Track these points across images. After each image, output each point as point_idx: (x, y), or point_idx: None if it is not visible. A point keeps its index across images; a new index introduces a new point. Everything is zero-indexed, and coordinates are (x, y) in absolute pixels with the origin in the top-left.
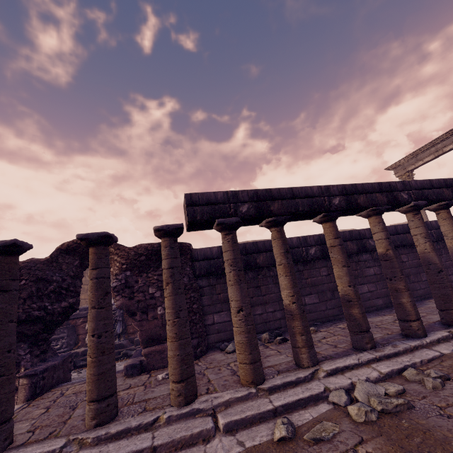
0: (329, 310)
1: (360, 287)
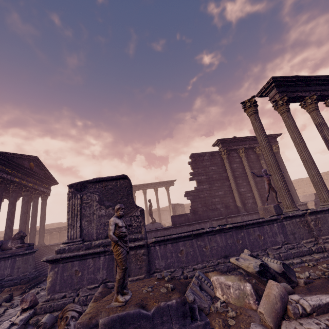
0: None
1: None
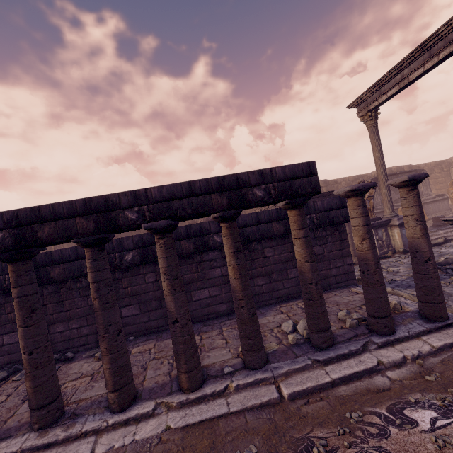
0: (152, 321)
1: (199, 293)
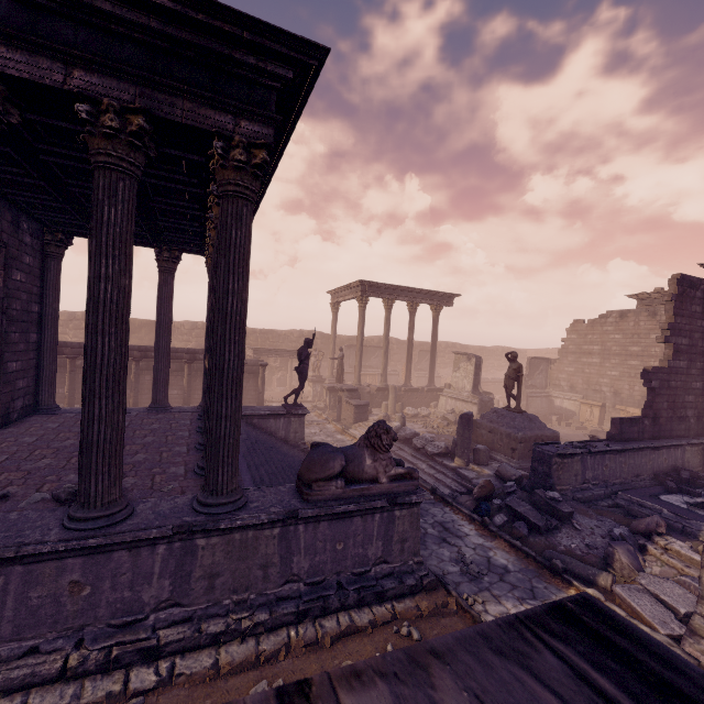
0: (143, 399)
1: (172, 391)
